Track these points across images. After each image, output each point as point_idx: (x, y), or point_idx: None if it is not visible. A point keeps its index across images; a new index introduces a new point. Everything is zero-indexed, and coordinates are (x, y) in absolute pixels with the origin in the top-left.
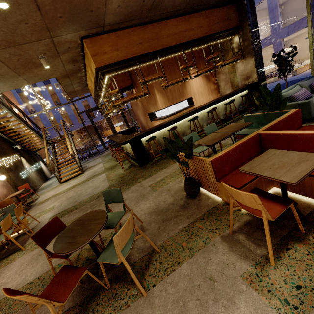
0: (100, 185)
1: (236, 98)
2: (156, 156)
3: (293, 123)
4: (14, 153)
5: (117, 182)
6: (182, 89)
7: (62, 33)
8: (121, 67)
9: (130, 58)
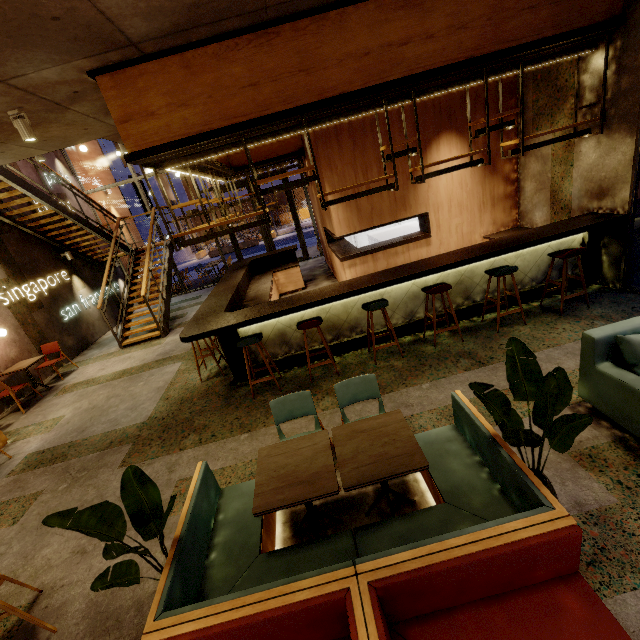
0: (142, 404)
1: (542, 251)
2: (256, 381)
3: (529, 568)
4: (58, 269)
5: (165, 415)
6: (403, 190)
7: (22, 70)
8: (206, 146)
9: (219, 130)
